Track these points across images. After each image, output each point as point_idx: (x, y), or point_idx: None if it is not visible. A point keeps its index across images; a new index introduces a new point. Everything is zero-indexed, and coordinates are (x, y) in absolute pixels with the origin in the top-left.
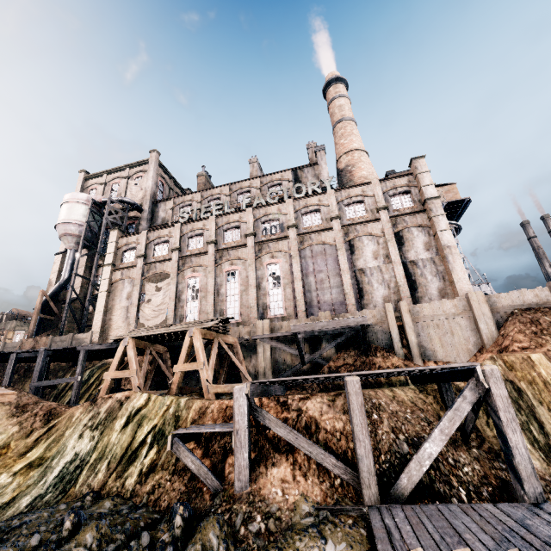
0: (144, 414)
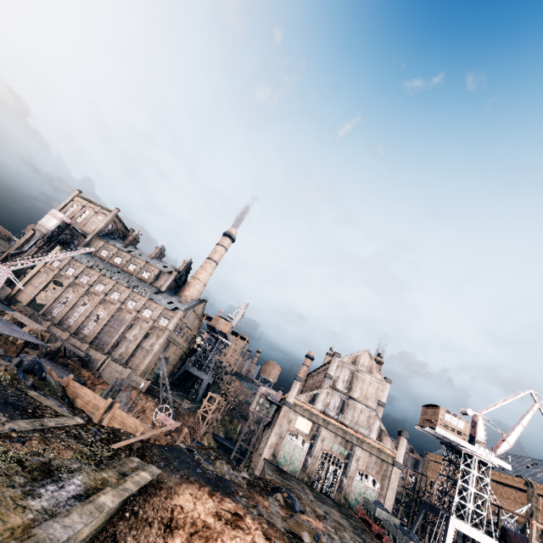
0: None
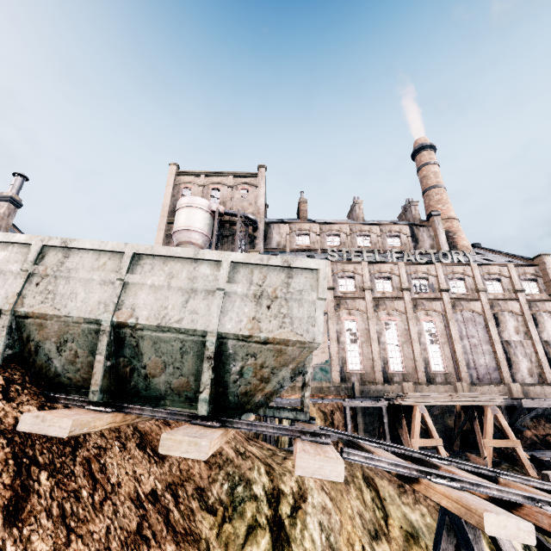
0: None
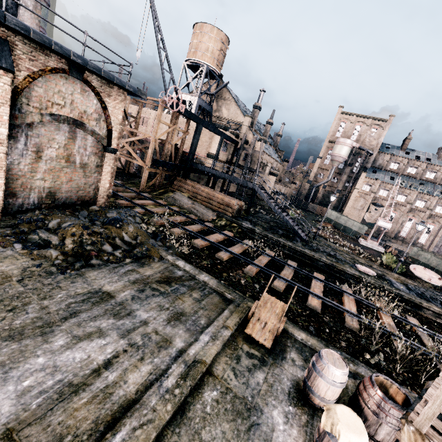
0: None
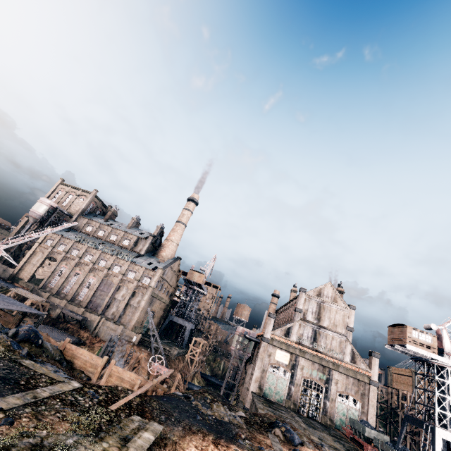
0: None
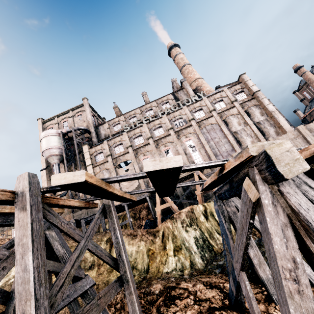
0: (210, 211)
